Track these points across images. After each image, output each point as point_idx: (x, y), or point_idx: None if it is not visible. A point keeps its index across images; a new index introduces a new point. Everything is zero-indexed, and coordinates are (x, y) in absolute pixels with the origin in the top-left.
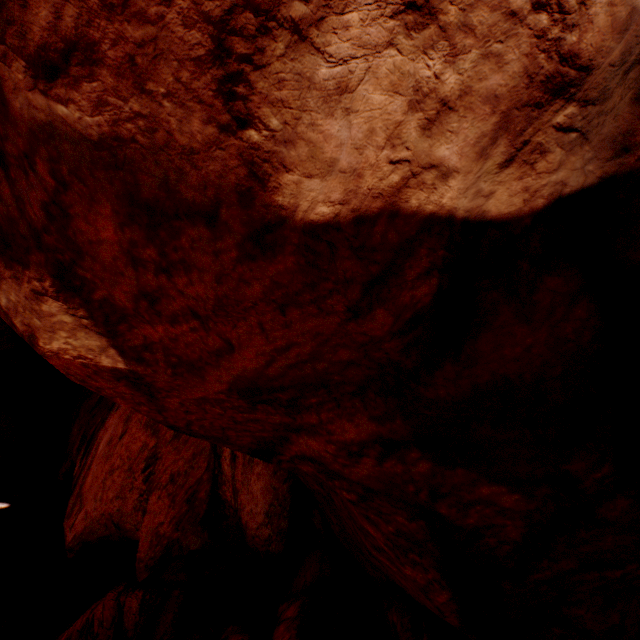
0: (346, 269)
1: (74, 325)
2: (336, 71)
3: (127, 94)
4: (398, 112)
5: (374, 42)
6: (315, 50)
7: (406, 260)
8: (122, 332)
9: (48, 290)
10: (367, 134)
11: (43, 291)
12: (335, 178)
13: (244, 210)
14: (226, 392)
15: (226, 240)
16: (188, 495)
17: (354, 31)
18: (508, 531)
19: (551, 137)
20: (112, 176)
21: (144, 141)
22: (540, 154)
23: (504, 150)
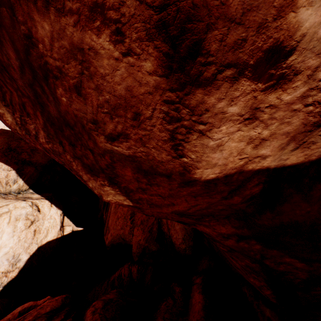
0: (221, 188)
1: (115, 193)
2: (216, 142)
3: (139, 146)
4: (242, 146)
5: (231, 131)
6: (208, 137)
7: (247, 182)
8: (131, 195)
9: (106, 184)
10: (229, 154)
11: (104, 184)
12: (216, 167)
13: (181, 176)
14: (170, 212)
15: (173, 182)
16: (149, 229)
17: (223, 131)
18: (299, 275)
19: (318, 138)
20: (132, 163)
21: (144, 157)
22: (312, 143)
23: (293, 146)
